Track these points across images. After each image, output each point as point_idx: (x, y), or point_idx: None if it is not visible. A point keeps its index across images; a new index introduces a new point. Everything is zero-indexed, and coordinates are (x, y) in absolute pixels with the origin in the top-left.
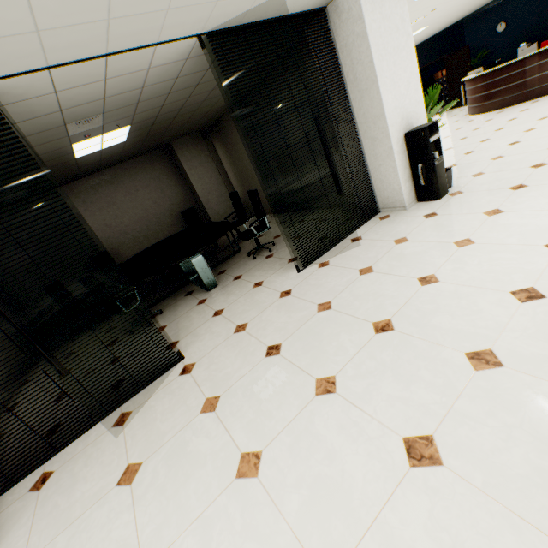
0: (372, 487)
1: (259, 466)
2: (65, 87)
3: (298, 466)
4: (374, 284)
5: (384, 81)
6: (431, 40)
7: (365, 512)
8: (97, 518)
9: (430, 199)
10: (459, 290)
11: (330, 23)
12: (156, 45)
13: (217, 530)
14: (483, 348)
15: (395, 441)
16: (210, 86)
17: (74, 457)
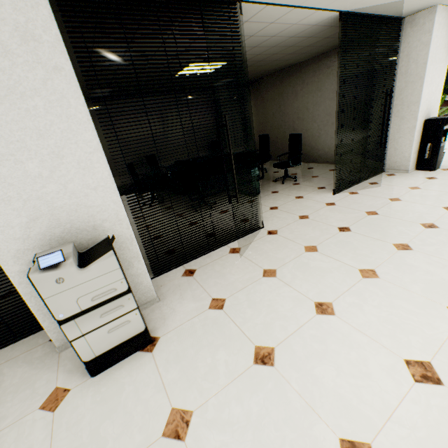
0: None
1: (377, 274)
2: (253, 20)
3: (407, 275)
4: (407, 206)
5: (427, 79)
6: None
7: None
8: (261, 288)
9: (426, 170)
10: None
11: (402, 30)
12: (319, 10)
13: (367, 295)
14: None
15: None
16: (293, 50)
17: (208, 264)
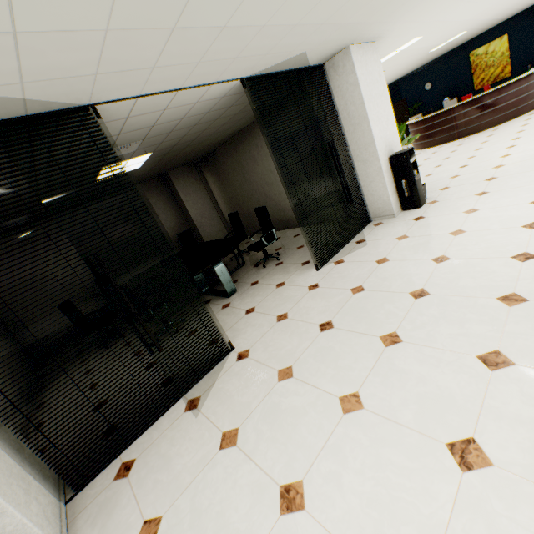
0: (468, 390)
1: (361, 401)
2: (136, 114)
3: (397, 393)
4: (395, 268)
5: (372, 118)
6: None
7: (471, 405)
8: (214, 476)
9: (413, 208)
10: (470, 262)
11: (327, 75)
12: (212, 84)
13: (348, 450)
14: (508, 293)
15: (470, 359)
16: (223, 121)
17: (153, 443)
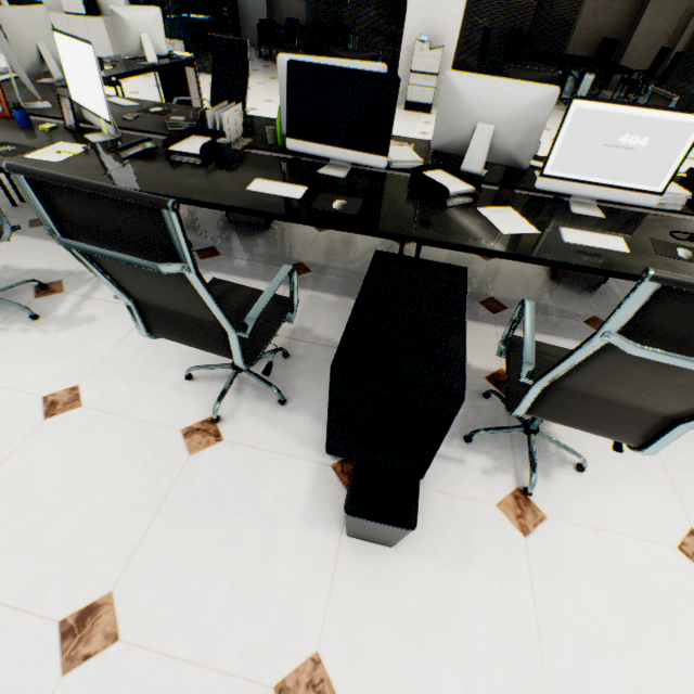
0: None
1: None
2: None
3: None
4: None
5: None
6: None
7: None
8: None
9: None
10: None
11: None
12: None
13: None
14: None
15: None
16: None
17: None
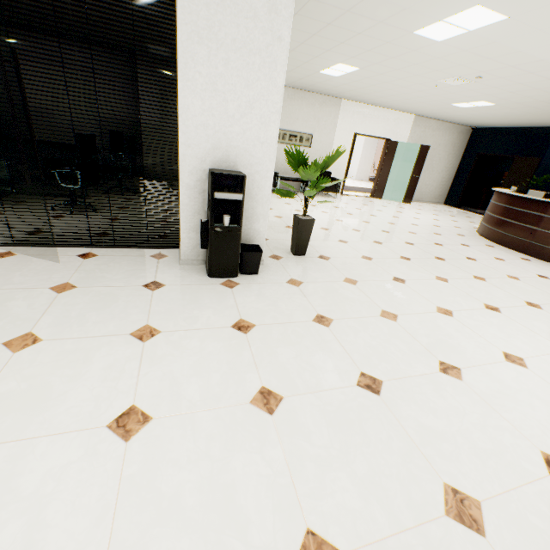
0: None
1: None
2: None
3: None
4: None
5: (192, 75)
6: (516, 131)
7: None
8: None
9: (207, 270)
10: None
11: None
12: None
13: None
14: None
15: None
16: None
17: None
